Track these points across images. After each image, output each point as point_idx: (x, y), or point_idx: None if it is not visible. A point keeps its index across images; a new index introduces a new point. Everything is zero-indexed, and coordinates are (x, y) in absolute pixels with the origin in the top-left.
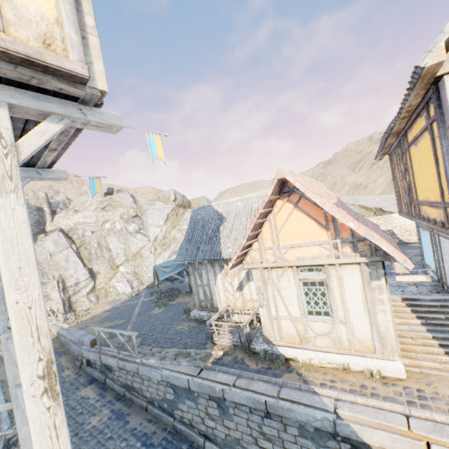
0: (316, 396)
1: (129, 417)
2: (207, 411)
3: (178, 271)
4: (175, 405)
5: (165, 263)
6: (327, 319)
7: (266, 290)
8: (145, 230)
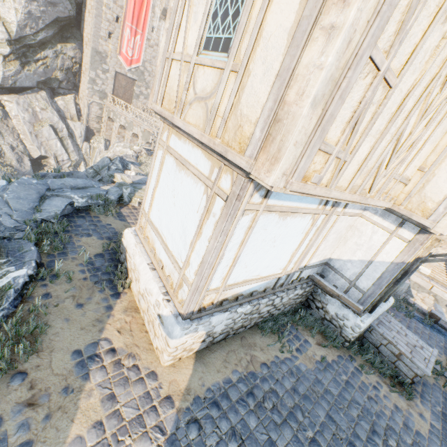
0: None
1: None
2: None
3: None
4: None
5: None
6: None
7: None
8: None
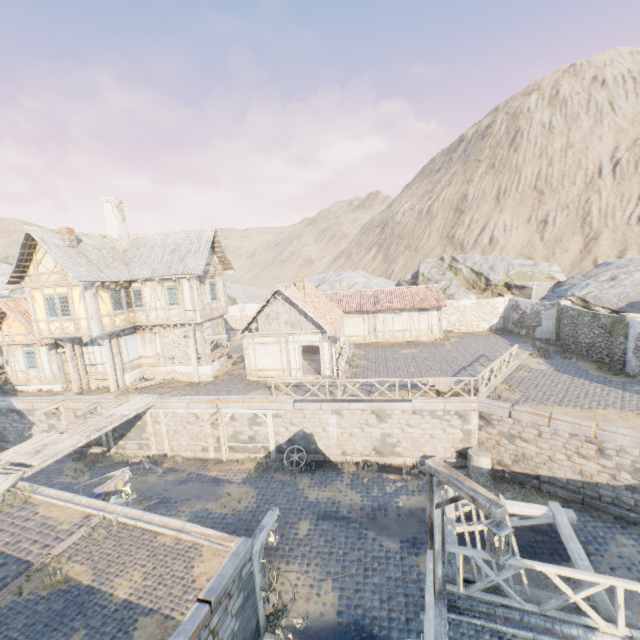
0: (10, 398)
1: None
2: None
3: None
4: None
5: None
6: (37, 370)
7: (10, 357)
8: None
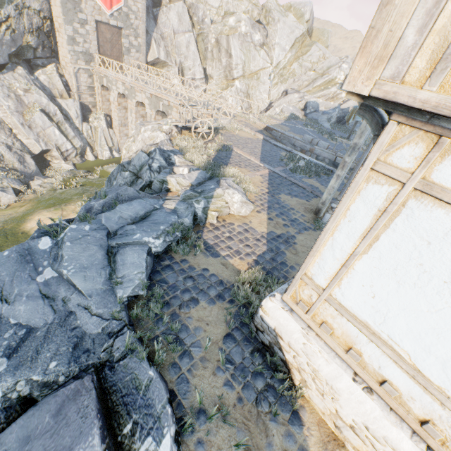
0: None
1: None
2: None
3: None
4: None
5: None
6: None
7: None
8: (268, 48)
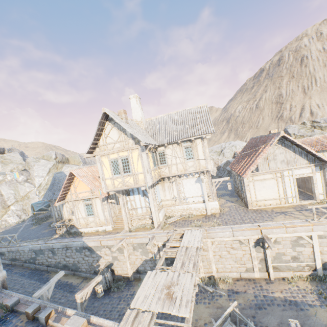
0: (81, 239)
1: (13, 269)
2: (48, 256)
3: (45, 205)
4: (36, 258)
5: (39, 201)
6: (93, 216)
7: (74, 209)
8: (32, 180)
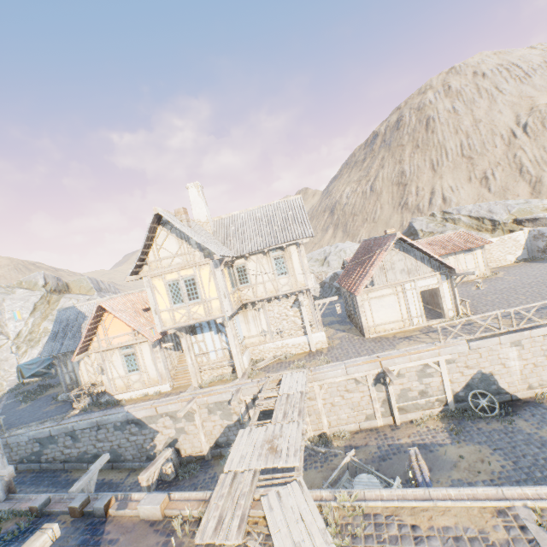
0: (123, 409)
1: None
2: (65, 445)
3: (45, 365)
4: (42, 453)
5: (31, 361)
6: (138, 372)
7: (105, 364)
8: (1, 326)
